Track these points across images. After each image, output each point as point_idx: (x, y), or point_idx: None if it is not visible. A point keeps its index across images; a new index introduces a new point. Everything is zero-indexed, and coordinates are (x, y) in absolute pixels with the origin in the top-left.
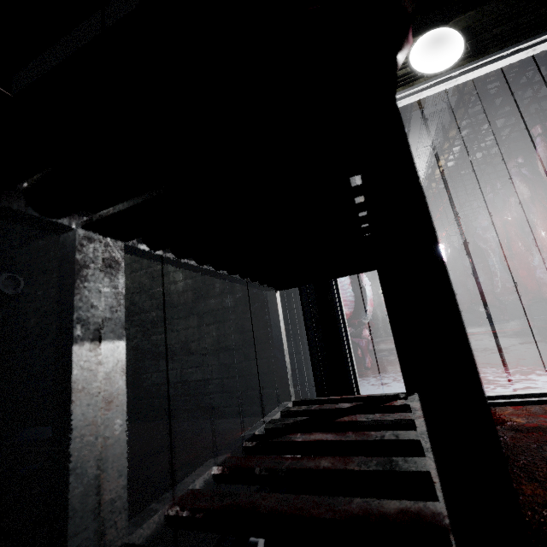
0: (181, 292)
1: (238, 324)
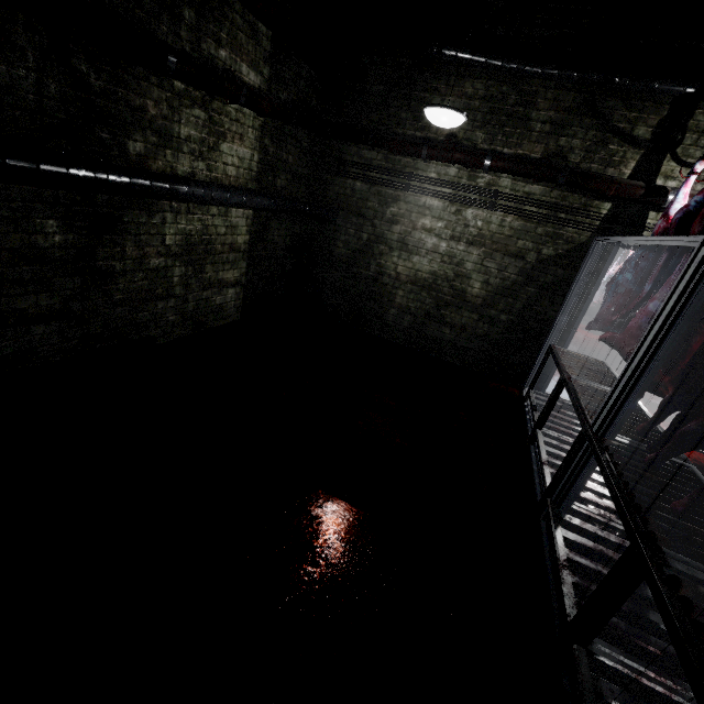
0: (474, 296)
1: (503, 332)
